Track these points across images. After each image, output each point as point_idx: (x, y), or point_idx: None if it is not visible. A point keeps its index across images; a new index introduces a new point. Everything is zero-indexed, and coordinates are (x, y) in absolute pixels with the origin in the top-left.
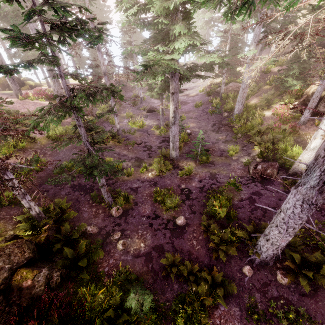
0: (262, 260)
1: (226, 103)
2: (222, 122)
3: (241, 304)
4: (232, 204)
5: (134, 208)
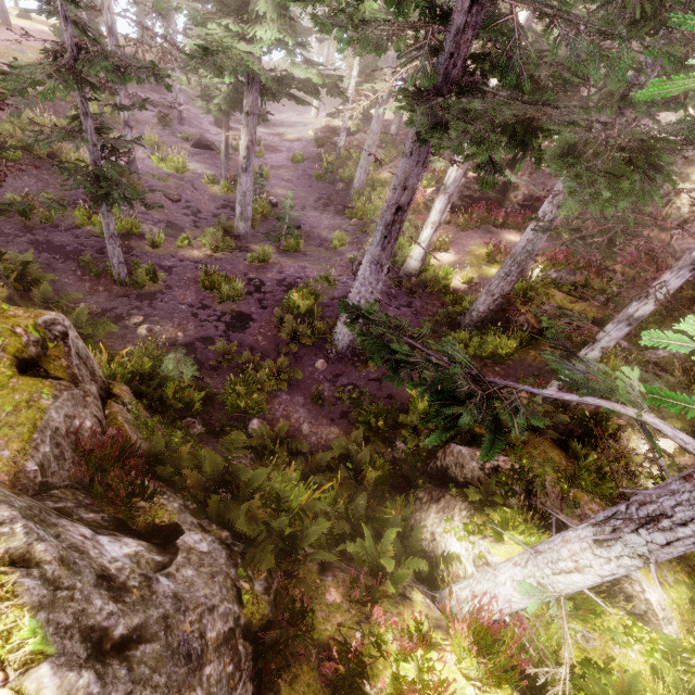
0: (339, 353)
1: (346, 167)
2: (332, 197)
3: (307, 394)
4: (320, 302)
5: (166, 293)
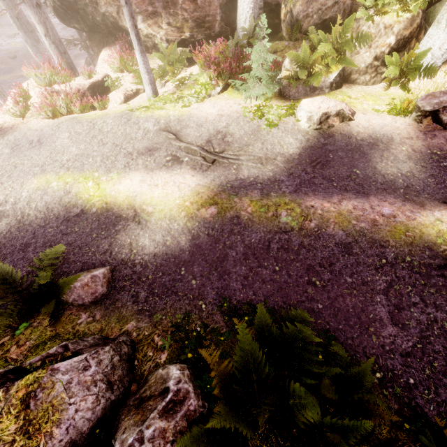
0: None
1: None
2: None
3: None
4: None
5: None
